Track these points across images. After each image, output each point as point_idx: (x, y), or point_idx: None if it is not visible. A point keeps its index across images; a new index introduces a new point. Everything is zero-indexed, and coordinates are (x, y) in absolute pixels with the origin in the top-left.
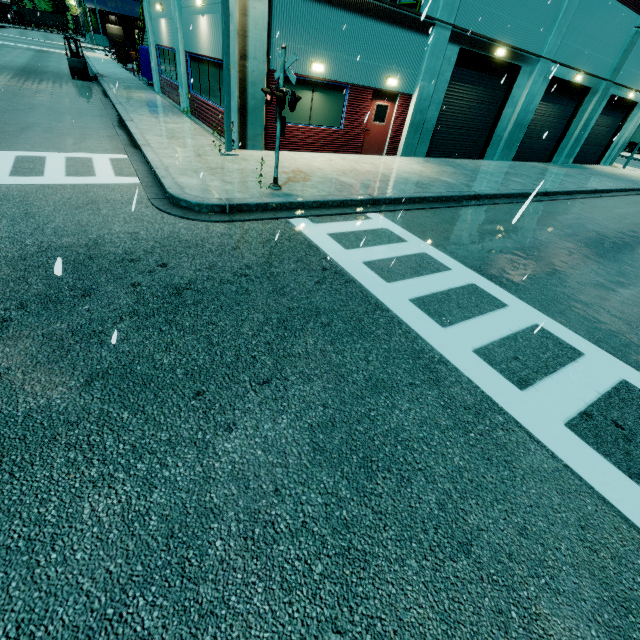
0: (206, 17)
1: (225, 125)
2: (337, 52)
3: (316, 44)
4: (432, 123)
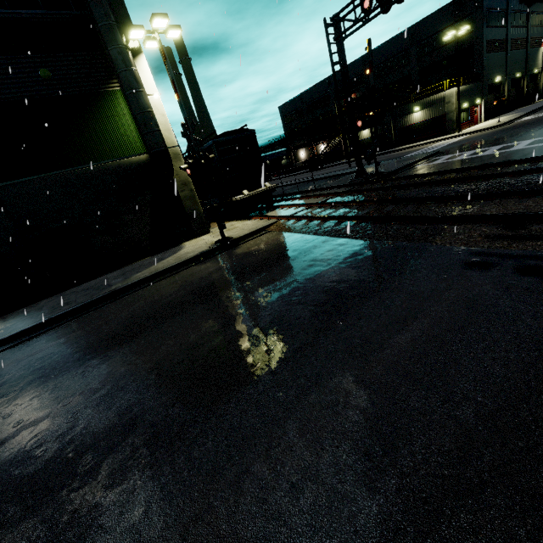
0: (420, 112)
1: (459, 125)
2: (466, 100)
3: (463, 100)
4: (487, 109)
